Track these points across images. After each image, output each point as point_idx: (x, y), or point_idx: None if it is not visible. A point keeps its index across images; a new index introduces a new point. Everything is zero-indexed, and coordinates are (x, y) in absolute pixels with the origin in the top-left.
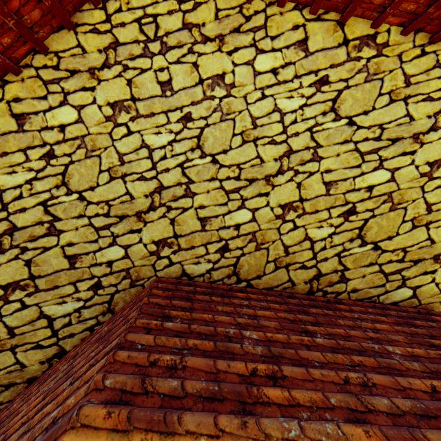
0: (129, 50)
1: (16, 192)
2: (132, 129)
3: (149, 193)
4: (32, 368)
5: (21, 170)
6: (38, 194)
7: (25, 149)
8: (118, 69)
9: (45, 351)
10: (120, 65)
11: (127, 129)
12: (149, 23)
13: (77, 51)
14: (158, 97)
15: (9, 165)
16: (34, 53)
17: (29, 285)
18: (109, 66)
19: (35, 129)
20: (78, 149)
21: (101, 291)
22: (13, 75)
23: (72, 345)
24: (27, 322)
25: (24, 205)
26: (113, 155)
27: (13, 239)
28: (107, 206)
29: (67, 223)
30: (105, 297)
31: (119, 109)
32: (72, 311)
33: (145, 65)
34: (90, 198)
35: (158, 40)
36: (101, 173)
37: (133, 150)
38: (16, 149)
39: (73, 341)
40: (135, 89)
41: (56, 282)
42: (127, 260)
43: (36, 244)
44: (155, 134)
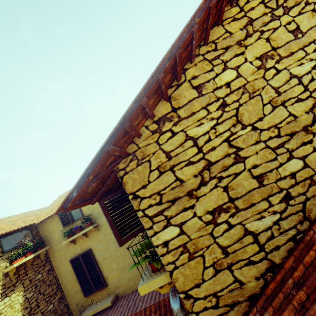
0: (261, 21)
1: (206, 137)
2: (279, 69)
3: (309, 110)
4: (249, 285)
5: (206, 121)
6: (221, 134)
7: (205, 107)
8: (256, 35)
9: (257, 266)
10: (257, 32)
11: (274, 70)
12: (270, 0)
13: (226, 35)
14: (292, 41)
15: (197, 120)
16: (199, 47)
17: (230, 207)
18: (249, 36)
19: (209, 91)
20: (242, 95)
21: (292, 201)
22: (189, 64)
23: (279, 258)
24: (235, 240)
25: (213, 145)
26: (269, 91)
27: (210, 172)
28: (276, 129)
29: (248, 150)
30: (297, 206)
31: (265, 59)
32: (271, 224)
33: (275, 25)
34: (261, 126)
35: (279, 8)
36: (264, 106)
37: (284, 82)
38: (199, 109)
39: (280, 253)
40: (272, 42)
41: (251, 200)
42: (307, 169)
43: (228, 173)
44: (298, 66)
